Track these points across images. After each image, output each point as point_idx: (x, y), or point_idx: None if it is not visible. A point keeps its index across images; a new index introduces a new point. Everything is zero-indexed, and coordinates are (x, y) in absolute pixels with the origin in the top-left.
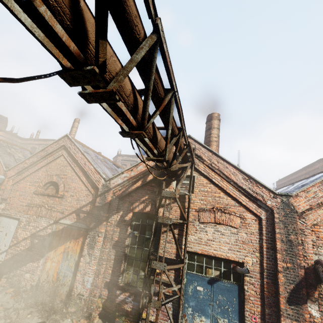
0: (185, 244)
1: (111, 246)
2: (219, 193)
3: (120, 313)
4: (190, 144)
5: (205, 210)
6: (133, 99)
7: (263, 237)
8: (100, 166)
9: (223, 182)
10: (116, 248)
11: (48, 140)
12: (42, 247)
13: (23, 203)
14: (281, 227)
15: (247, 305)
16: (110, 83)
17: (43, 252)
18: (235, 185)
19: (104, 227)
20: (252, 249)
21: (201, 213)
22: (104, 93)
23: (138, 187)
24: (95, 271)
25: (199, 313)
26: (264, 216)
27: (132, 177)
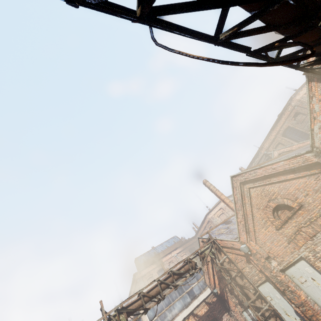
0: None
1: None
2: None
3: None
4: None
5: None
6: None
7: None
8: None
9: None
10: None
11: (204, 219)
12: None
13: (283, 244)
14: None
15: None
16: None
17: None
18: None
19: None
20: None
21: None
22: None
23: None
24: None
25: None
26: None
27: None
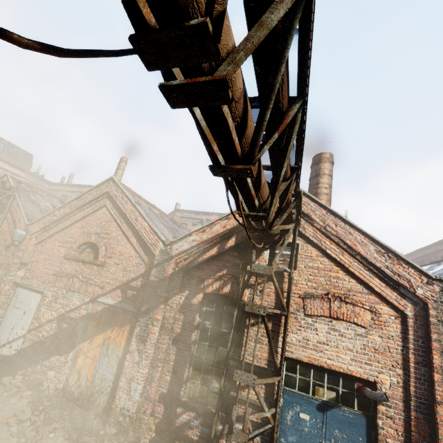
0: (283, 346)
1: (170, 340)
2: (336, 271)
3: (181, 442)
4: (301, 195)
5: (314, 296)
6: (243, 108)
7: (409, 345)
8: (156, 223)
9: (344, 256)
10: (177, 344)
11: (84, 186)
12: (73, 334)
13: (50, 271)
14: (441, 332)
15: None
16: (220, 66)
17: (73, 342)
18: (364, 261)
19: (161, 313)
20: (390, 361)
21: (307, 300)
22: (209, 83)
23: (212, 257)
24: (147, 376)
25: None
26: (410, 311)
27: (204, 241)
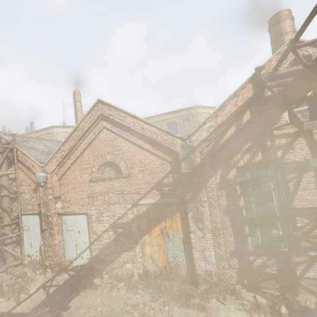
0: None
1: (221, 212)
2: None
3: (264, 278)
4: None
5: None
6: None
7: None
8: None
9: None
10: (229, 213)
11: (47, 129)
12: (131, 234)
13: (83, 195)
14: None
15: None
16: None
17: (134, 239)
18: None
19: (205, 195)
20: None
21: None
22: None
23: (232, 136)
24: (213, 244)
25: None
26: None
27: (221, 124)
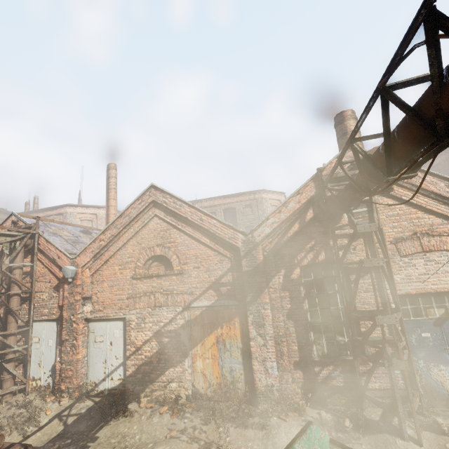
0: (393, 287)
1: (284, 316)
2: (415, 213)
3: (330, 392)
4: None
5: (404, 239)
6: None
7: None
8: None
9: (419, 198)
10: (293, 318)
11: (59, 207)
12: (179, 344)
13: (122, 296)
14: None
15: None
16: None
17: (183, 351)
18: (438, 197)
19: (267, 296)
20: None
21: (399, 244)
22: None
23: (296, 233)
24: (276, 353)
25: (434, 363)
26: None
27: (284, 221)
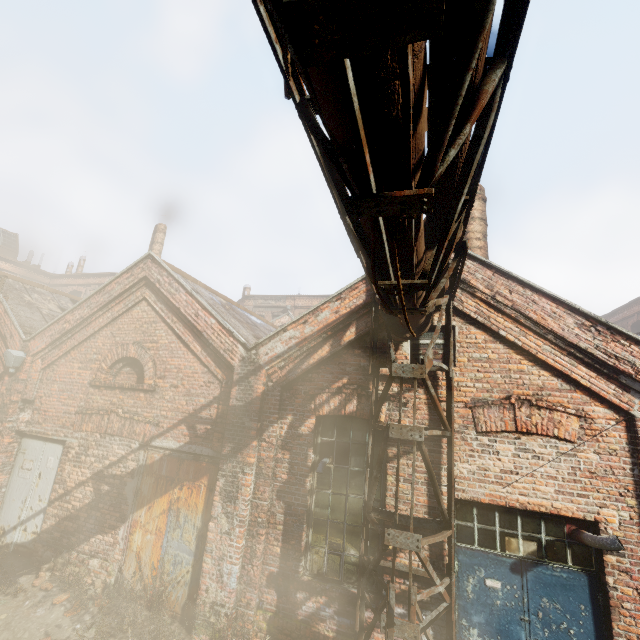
0: (450, 484)
1: (273, 493)
2: (518, 361)
3: None
4: (467, 247)
5: (488, 403)
6: (421, 73)
7: None
8: (227, 318)
9: (528, 338)
10: (285, 498)
11: (103, 275)
12: (120, 500)
13: (71, 408)
14: None
15: (617, 621)
16: None
17: (123, 512)
18: (560, 342)
19: (254, 453)
20: (615, 489)
21: (479, 410)
22: None
23: (323, 360)
24: (244, 551)
25: None
26: (639, 410)
27: (308, 337)
